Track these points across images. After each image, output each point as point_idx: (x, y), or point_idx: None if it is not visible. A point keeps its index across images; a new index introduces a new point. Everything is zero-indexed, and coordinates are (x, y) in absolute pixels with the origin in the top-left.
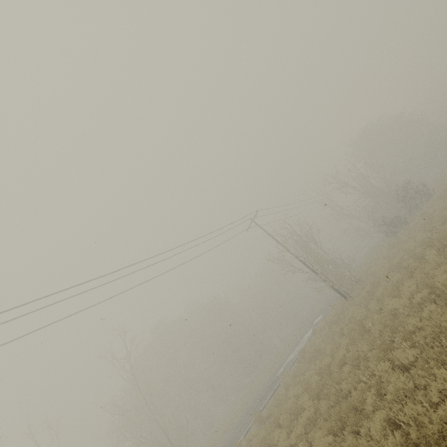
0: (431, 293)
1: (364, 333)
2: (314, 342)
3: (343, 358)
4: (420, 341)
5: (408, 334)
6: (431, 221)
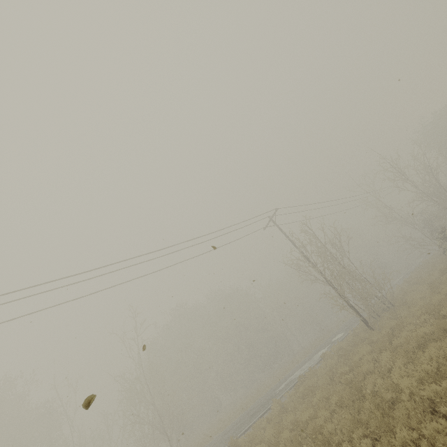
0: None
1: (356, 400)
2: (318, 371)
3: (319, 429)
4: None
5: None
6: None
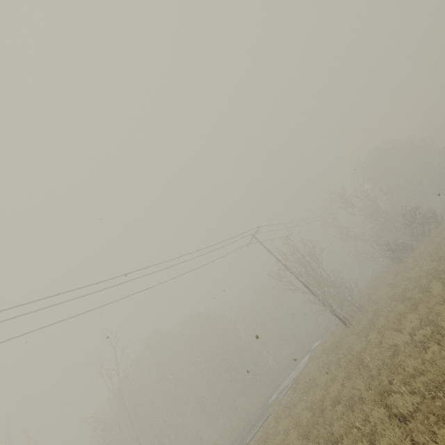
0: (436, 332)
1: (361, 368)
2: (310, 370)
3: (338, 395)
4: (420, 387)
5: (408, 377)
6: (439, 251)
